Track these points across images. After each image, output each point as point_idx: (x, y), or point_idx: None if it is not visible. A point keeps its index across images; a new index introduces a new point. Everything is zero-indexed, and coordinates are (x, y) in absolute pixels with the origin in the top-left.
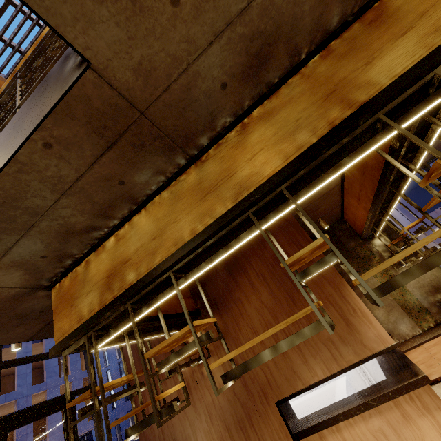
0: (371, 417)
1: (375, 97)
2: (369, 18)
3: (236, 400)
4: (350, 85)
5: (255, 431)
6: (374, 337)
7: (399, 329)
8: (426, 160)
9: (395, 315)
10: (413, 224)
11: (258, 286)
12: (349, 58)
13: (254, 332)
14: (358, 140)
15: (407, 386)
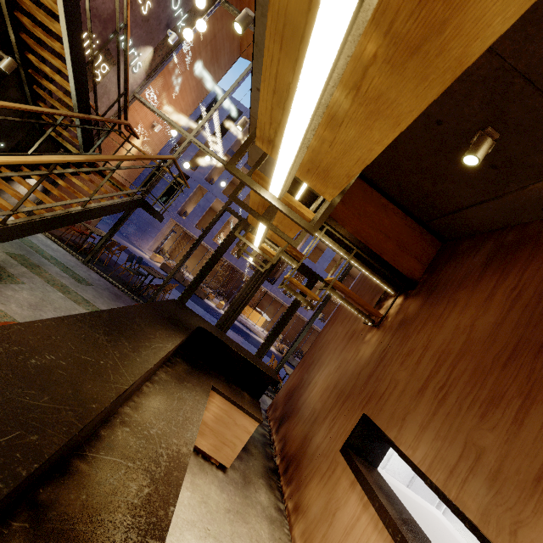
0: None
1: None
2: None
3: (356, 377)
4: None
5: (339, 409)
6: None
7: None
8: None
9: None
10: None
11: (494, 302)
12: None
13: (425, 346)
14: None
15: None
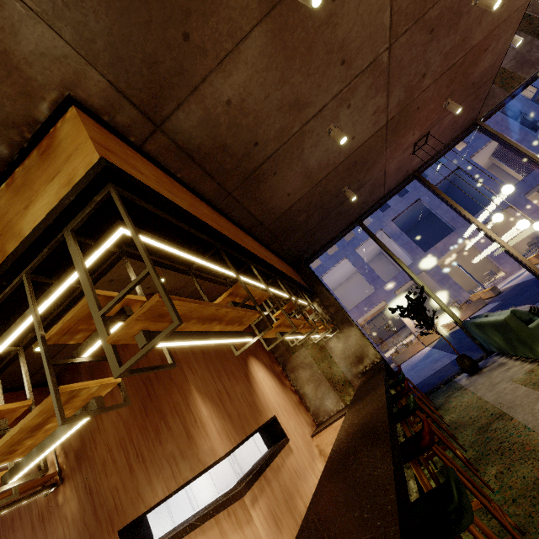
0: (197, 537)
1: (8, 257)
2: (43, 147)
3: (86, 530)
4: (10, 232)
5: None
6: (208, 450)
7: (325, 405)
8: (359, 216)
9: (323, 390)
10: (279, 312)
11: (116, 394)
12: (19, 196)
13: (109, 450)
14: (42, 288)
15: (225, 503)
